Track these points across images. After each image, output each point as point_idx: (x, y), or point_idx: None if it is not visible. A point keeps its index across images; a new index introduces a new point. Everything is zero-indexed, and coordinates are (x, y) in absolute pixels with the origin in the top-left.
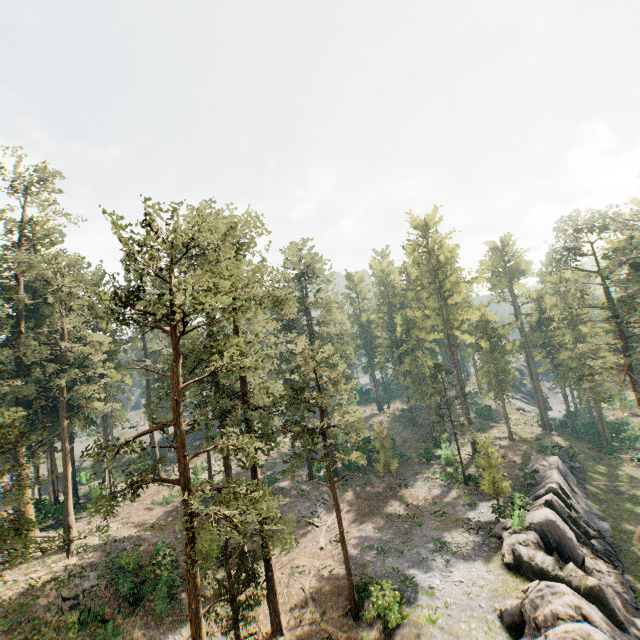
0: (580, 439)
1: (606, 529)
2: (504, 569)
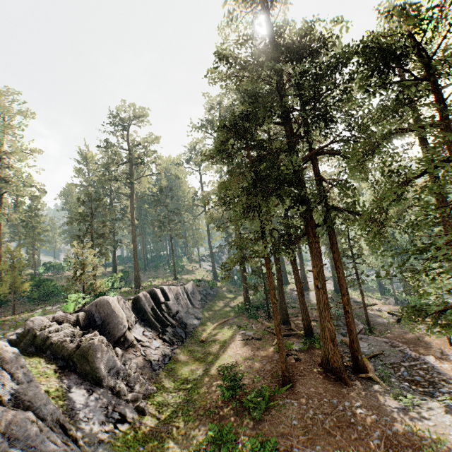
0: (235, 285)
1: (195, 324)
2: None
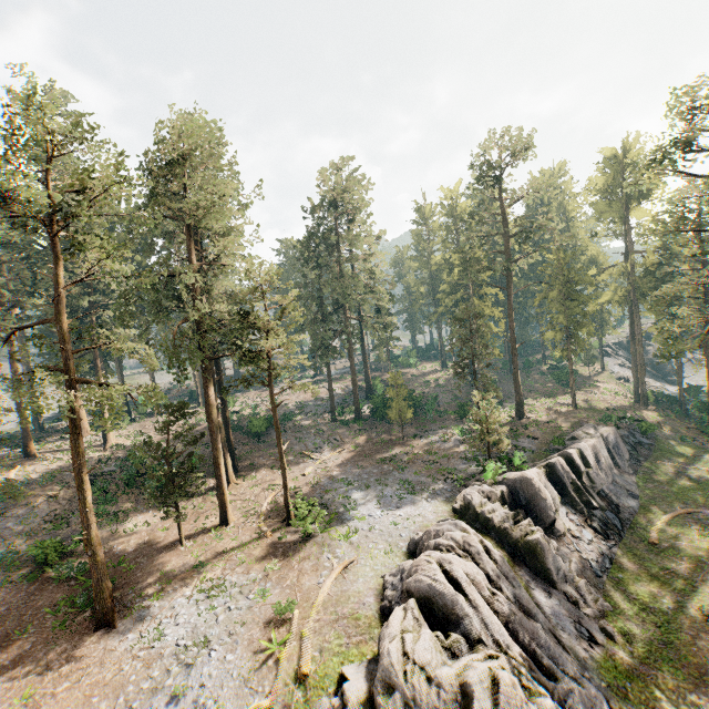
0: (686, 418)
1: (631, 506)
2: (451, 513)
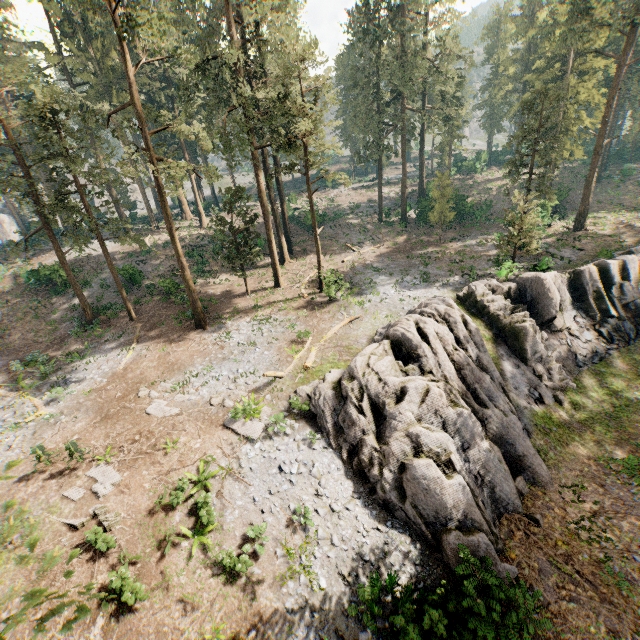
0: None
1: None
2: (454, 299)
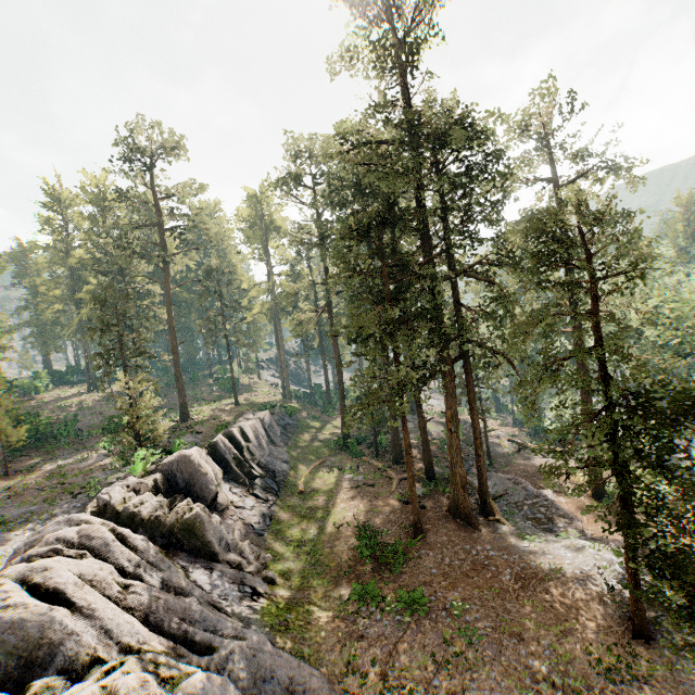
0: (316, 406)
1: (284, 470)
2: None
